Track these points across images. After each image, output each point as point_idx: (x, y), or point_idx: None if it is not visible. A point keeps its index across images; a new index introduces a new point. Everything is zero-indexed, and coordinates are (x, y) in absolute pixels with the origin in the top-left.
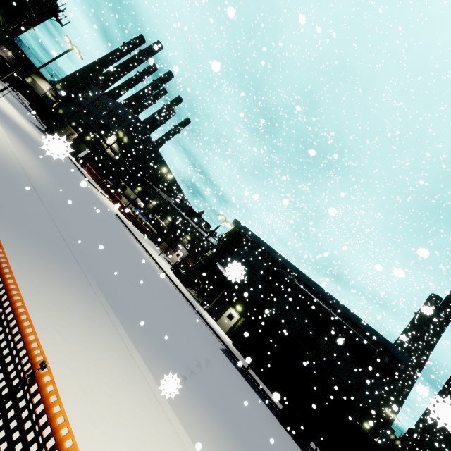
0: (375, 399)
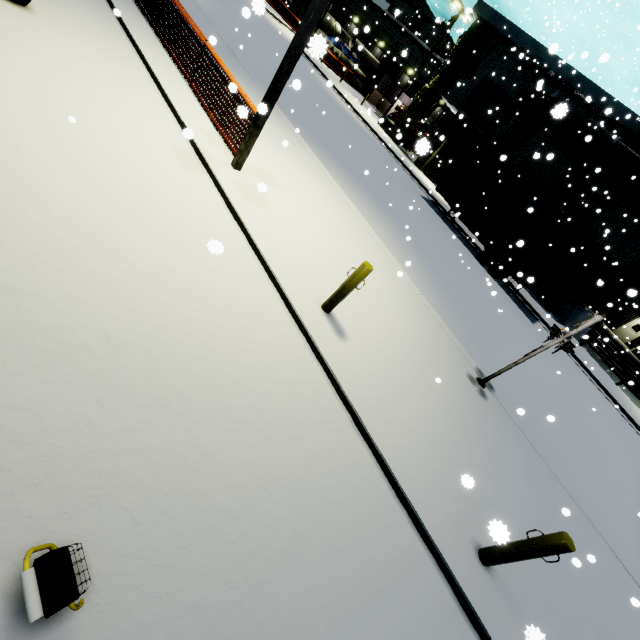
0: None
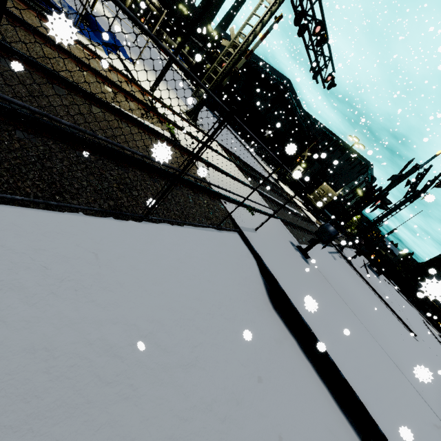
0: (348, 183)
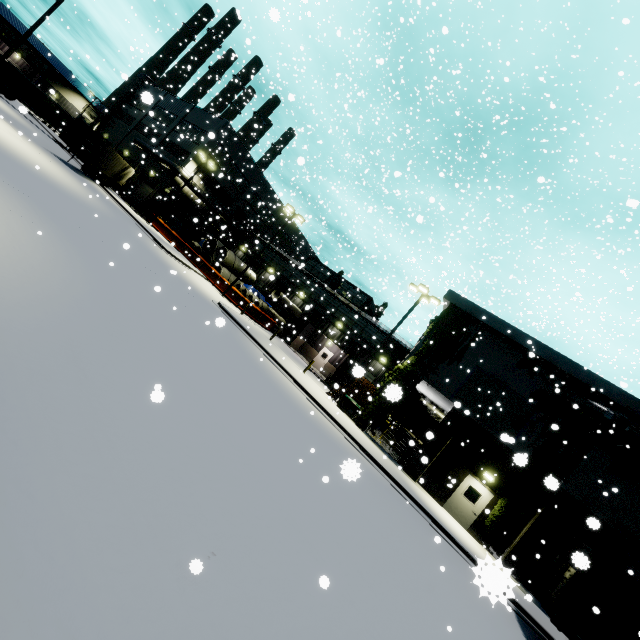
0: None
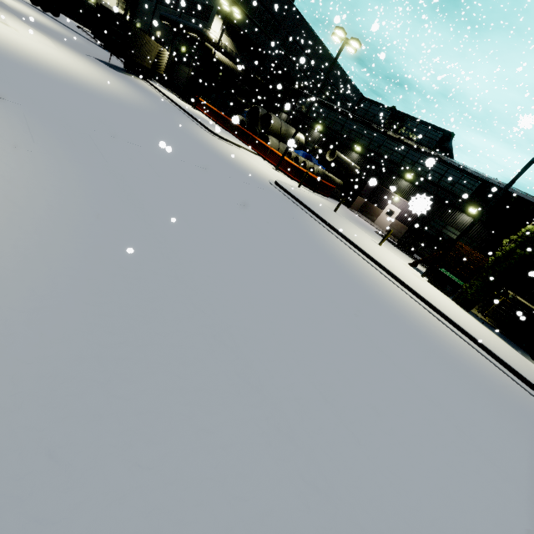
0: None
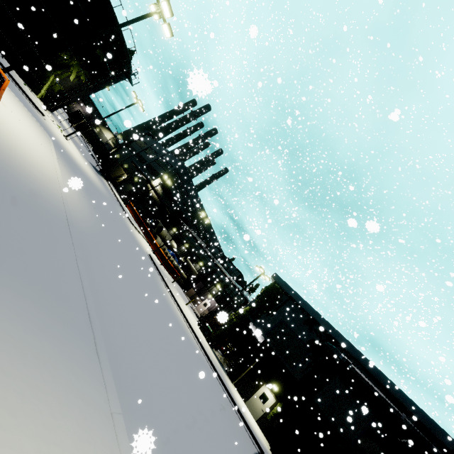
0: None
